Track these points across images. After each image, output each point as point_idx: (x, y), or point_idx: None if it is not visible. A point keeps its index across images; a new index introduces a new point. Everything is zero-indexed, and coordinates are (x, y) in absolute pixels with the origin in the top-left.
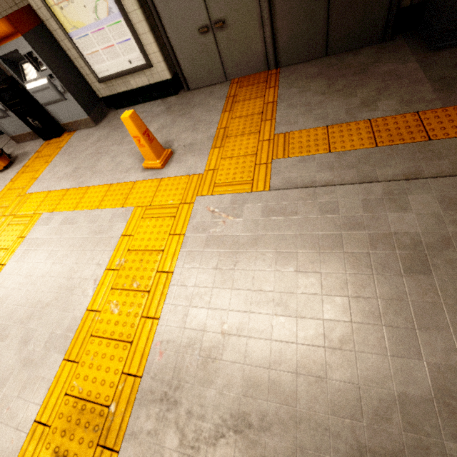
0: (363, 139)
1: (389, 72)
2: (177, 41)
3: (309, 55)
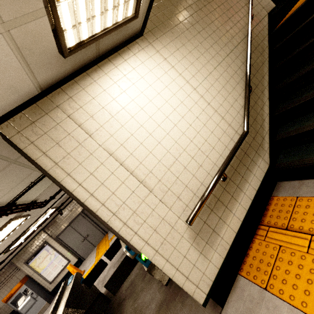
0: None
1: None
2: (76, 248)
3: None
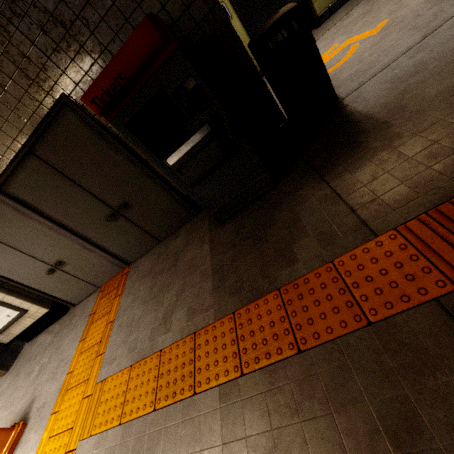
0: (148, 393)
1: (190, 261)
2: (38, 285)
3: (146, 247)
